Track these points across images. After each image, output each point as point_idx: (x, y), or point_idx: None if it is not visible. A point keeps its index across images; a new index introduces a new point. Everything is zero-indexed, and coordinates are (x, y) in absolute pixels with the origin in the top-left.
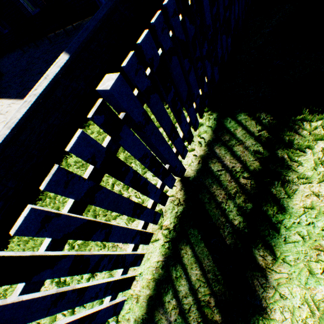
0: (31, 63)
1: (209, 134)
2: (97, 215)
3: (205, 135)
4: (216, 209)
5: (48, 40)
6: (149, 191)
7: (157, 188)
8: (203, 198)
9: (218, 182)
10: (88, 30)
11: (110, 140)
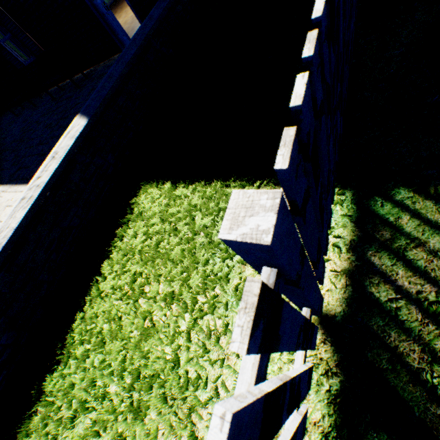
0: (27, 130)
1: (349, 229)
2: (169, 395)
3: (342, 230)
4: (415, 386)
5: (50, 96)
6: (300, 391)
7: (306, 371)
8: (376, 359)
9: (398, 324)
10: (112, 79)
11: (259, 355)
